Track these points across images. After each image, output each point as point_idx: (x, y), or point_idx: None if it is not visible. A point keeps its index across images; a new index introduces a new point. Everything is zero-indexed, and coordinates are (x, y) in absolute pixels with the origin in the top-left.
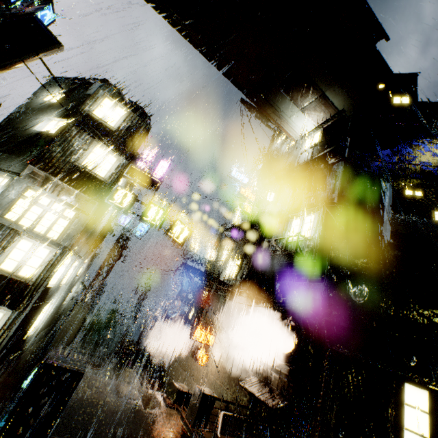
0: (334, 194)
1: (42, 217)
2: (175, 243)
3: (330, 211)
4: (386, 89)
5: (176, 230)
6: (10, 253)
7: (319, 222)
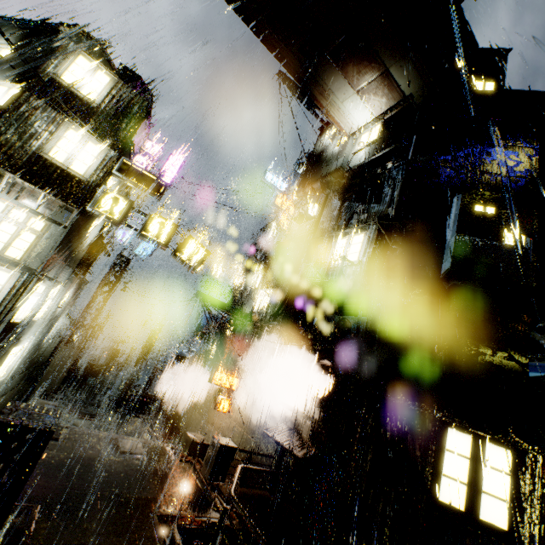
0: (390, 207)
1: None
2: (187, 267)
3: (384, 230)
4: (467, 69)
5: (188, 251)
6: None
7: (369, 243)
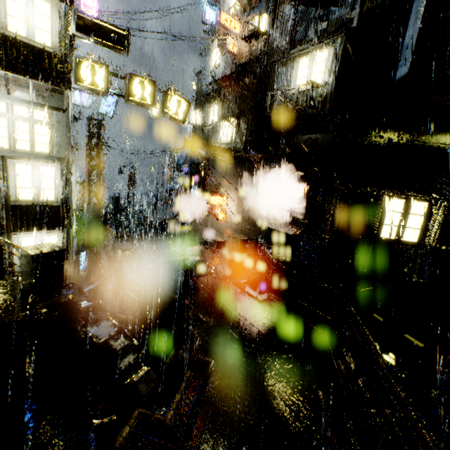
0: (354, 11)
1: (13, 130)
2: (176, 122)
3: (349, 43)
4: None
5: (172, 106)
6: (16, 183)
7: (334, 60)
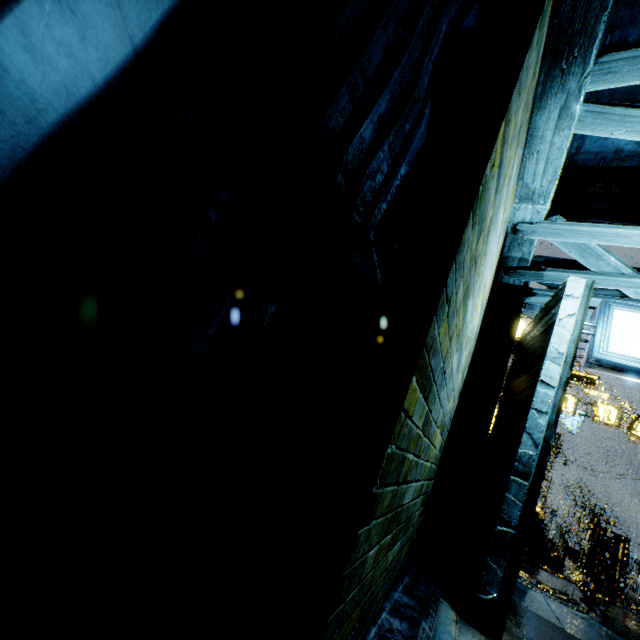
0: None
1: None
2: None
3: None
4: None
5: None
6: None
7: None
